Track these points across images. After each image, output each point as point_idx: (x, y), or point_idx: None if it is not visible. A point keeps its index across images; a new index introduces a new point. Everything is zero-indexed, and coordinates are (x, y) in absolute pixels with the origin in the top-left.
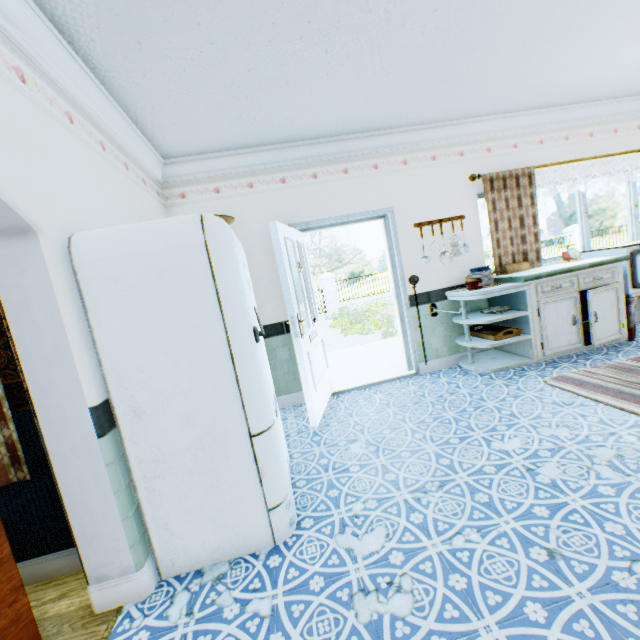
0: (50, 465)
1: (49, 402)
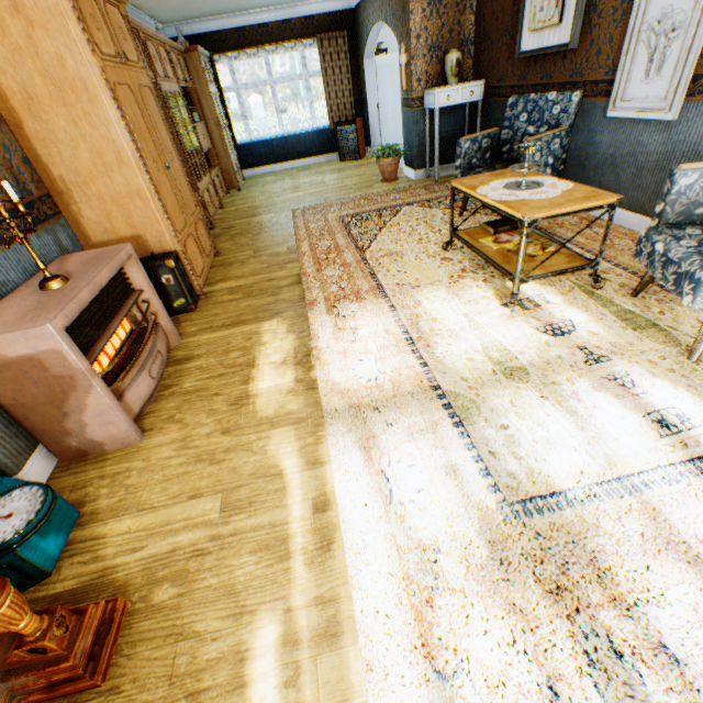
0: (368, 118)
1: (370, 102)
